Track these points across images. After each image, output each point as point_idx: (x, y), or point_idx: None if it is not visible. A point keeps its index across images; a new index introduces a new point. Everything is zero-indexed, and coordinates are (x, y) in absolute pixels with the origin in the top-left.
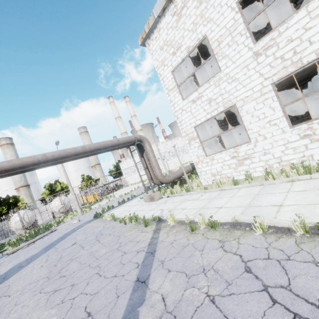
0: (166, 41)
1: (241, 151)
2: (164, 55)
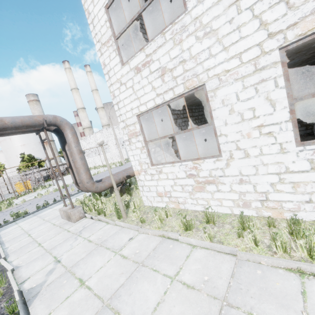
0: None
1: (204, 169)
2: None
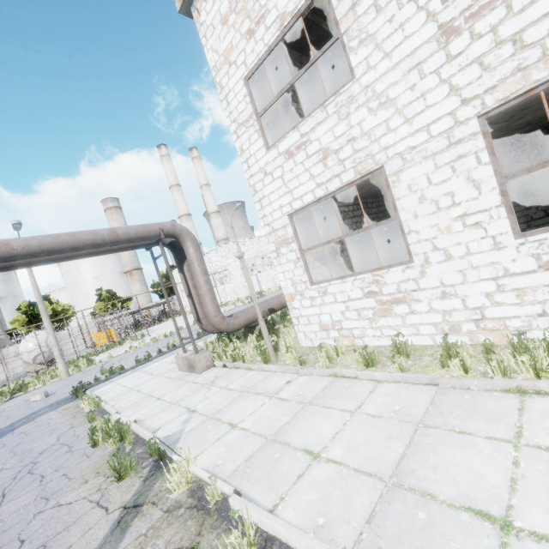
0: (235, 2)
1: (389, 283)
2: (230, 37)
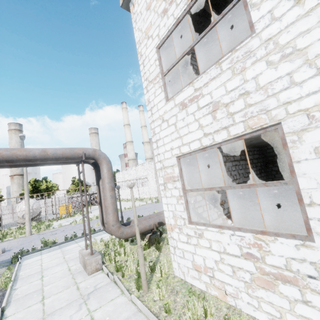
0: None
1: (276, 254)
2: (151, 18)
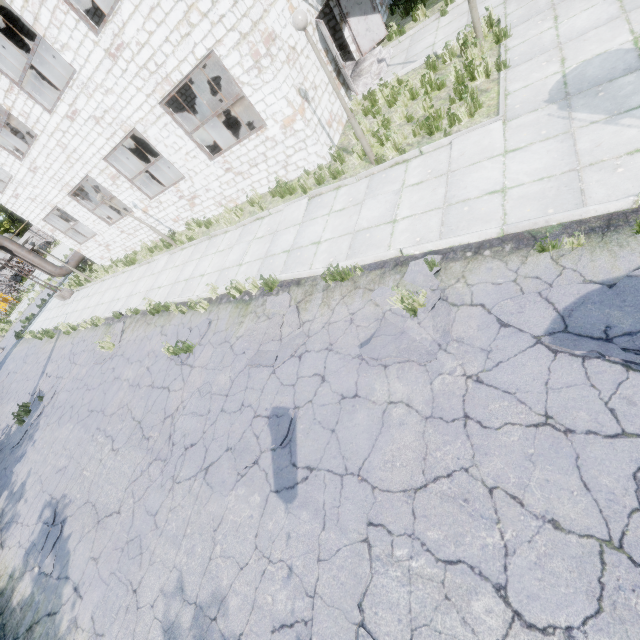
0: None
1: (100, 241)
2: None
